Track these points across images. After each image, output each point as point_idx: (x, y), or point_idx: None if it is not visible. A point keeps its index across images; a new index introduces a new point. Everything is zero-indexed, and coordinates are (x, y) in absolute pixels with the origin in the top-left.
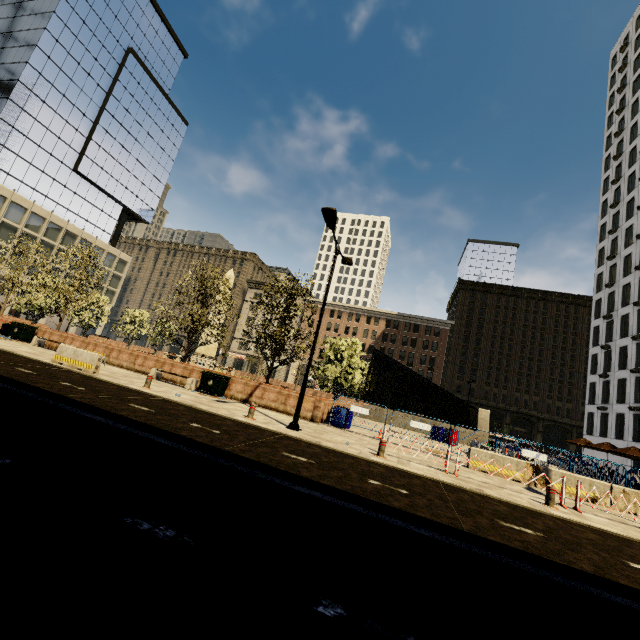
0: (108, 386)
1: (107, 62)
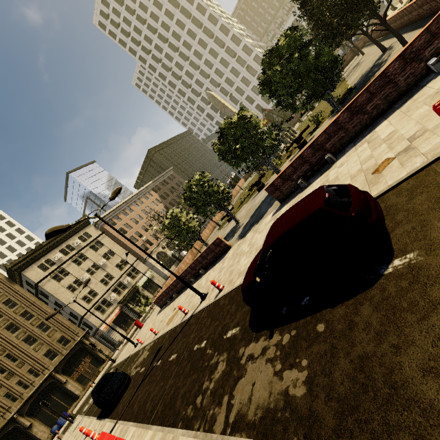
0: None
1: None
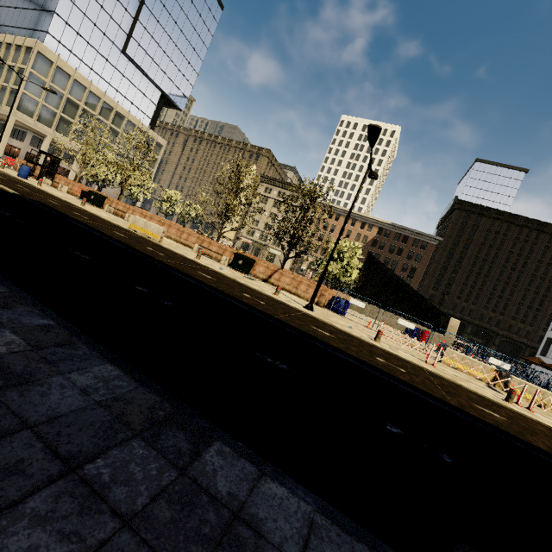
0: (174, 254)
1: None
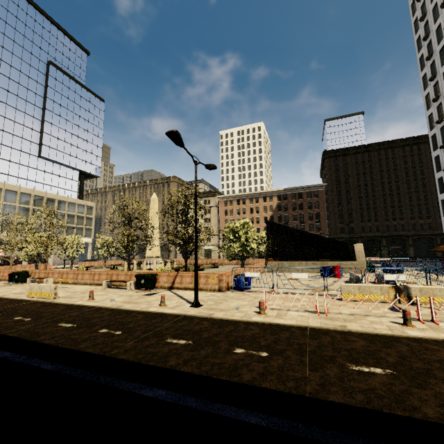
0: (57, 309)
1: (37, 76)
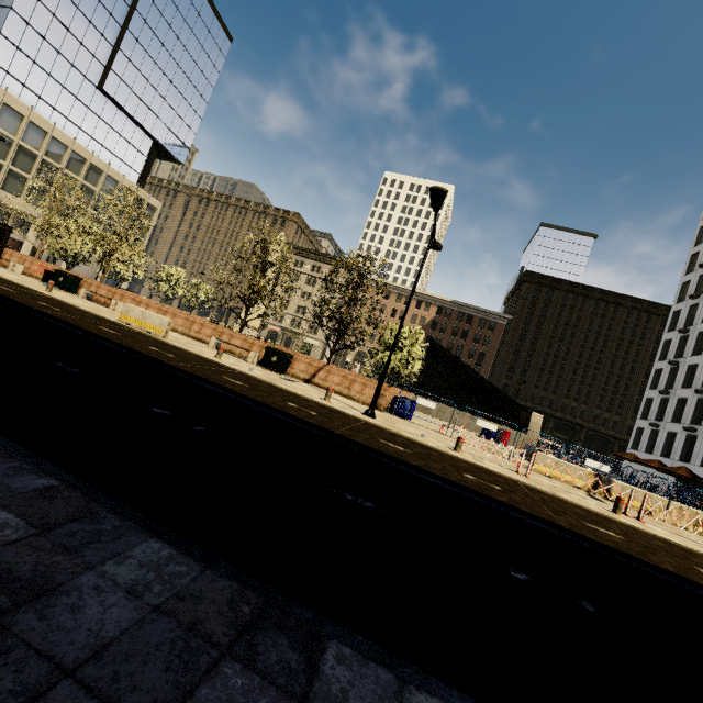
0: (187, 354)
1: None
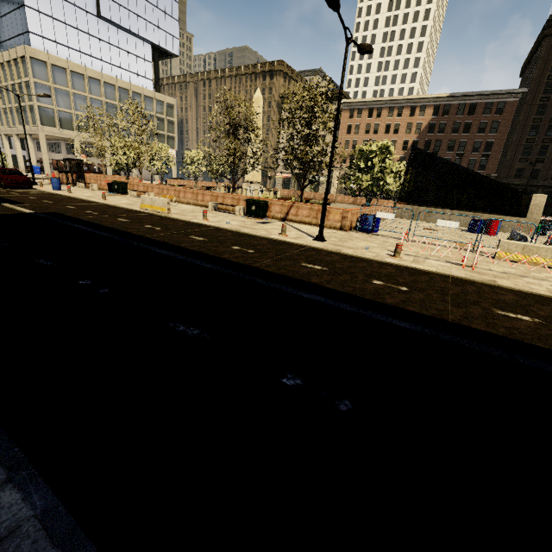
0: (177, 223)
1: None
